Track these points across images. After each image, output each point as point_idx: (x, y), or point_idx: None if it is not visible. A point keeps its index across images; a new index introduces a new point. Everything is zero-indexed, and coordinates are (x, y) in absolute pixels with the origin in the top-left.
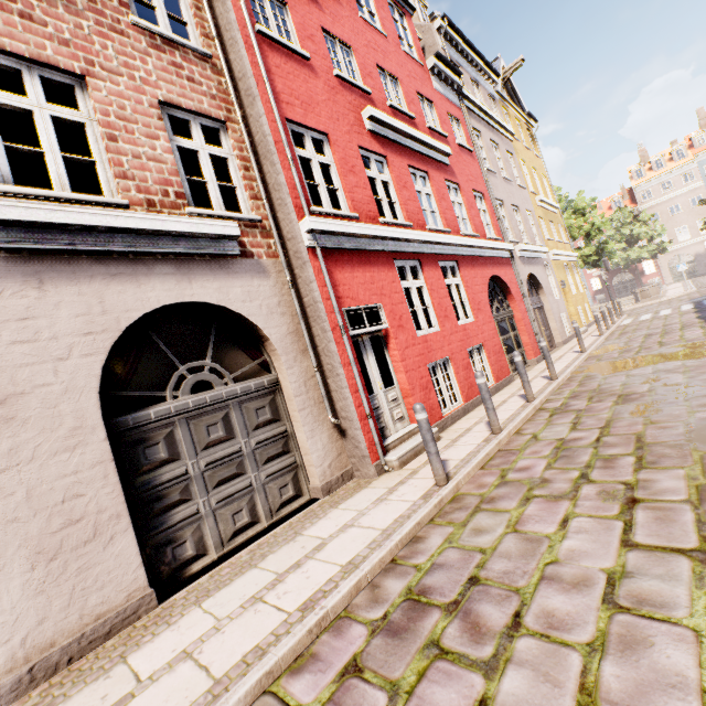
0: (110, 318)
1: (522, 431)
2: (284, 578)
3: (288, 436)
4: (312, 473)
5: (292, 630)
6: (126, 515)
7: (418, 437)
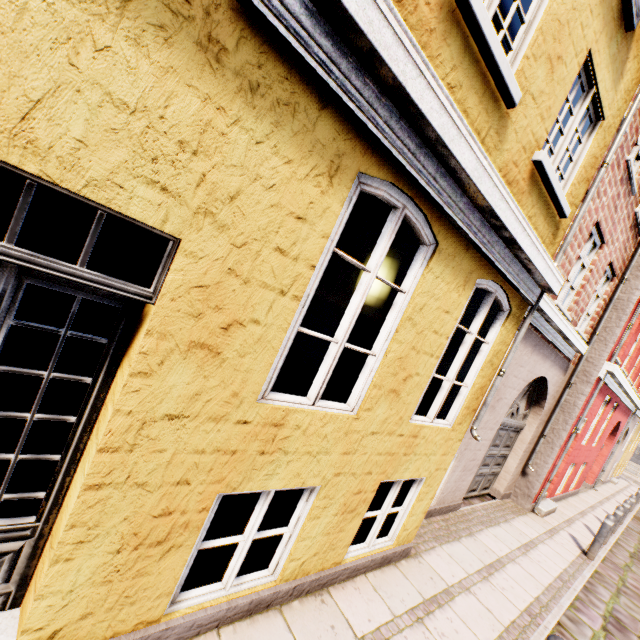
0: (530, 375)
1: (615, 553)
2: (528, 549)
3: (505, 456)
4: (501, 483)
5: (565, 589)
6: (478, 466)
7: (549, 503)
